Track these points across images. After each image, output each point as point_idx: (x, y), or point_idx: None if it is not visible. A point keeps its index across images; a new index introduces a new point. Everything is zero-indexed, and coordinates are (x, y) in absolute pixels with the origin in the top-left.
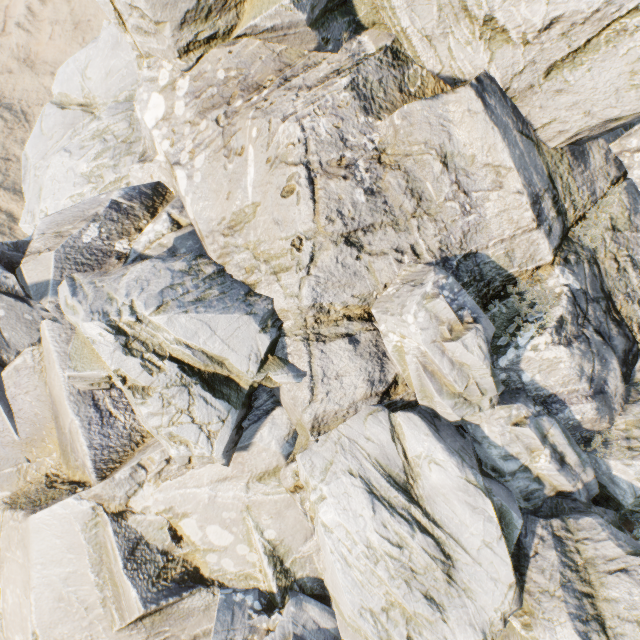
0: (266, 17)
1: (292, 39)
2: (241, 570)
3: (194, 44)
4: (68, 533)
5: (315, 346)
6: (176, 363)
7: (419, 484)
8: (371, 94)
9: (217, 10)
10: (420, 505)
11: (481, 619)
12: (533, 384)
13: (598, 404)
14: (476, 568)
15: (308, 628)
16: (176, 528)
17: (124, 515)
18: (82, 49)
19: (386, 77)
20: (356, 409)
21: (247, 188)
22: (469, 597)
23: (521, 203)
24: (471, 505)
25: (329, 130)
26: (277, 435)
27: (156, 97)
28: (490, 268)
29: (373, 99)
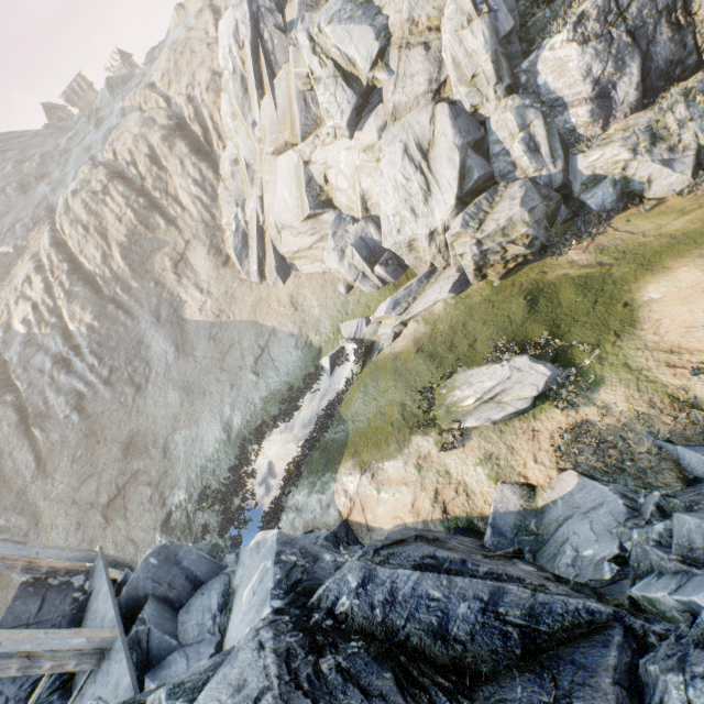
0: None
1: None
2: (348, 205)
3: None
4: (289, 169)
5: (404, 53)
6: (333, 63)
7: (433, 151)
8: None
9: None
10: (428, 163)
11: (432, 225)
12: (545, 88)
13: (595, 108)
14: (440, 197)
15: (368, 236)
16: (327, 176)
17: (308, 164)
18: None
19: None
20: (418, 103)
21: None
22: (432, 214)
23: None
24: (450, 159)
25: None
26: (377, 123)
27: None
28: None
29: None
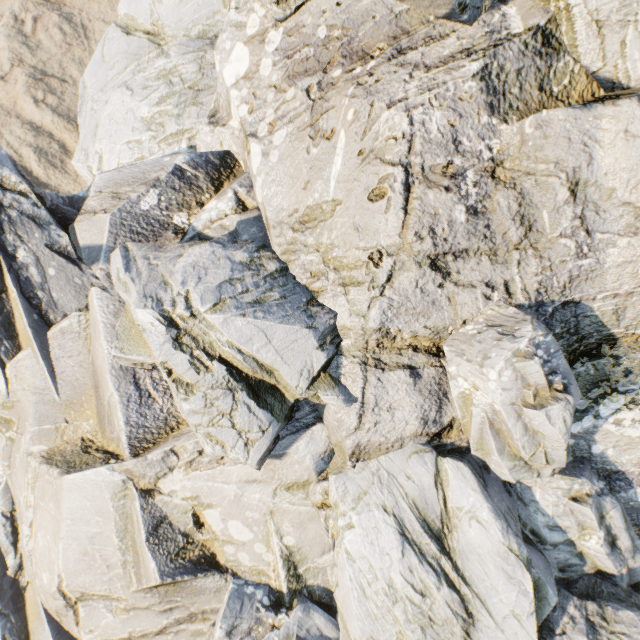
0: None
1: None
2: (255, 565)
3: None
4: (98, 498)
5: (372, 372)
6: (225, 365)
7: (454, 536)
8: (503, 88)
9: None
10: (451, 557)
11: None
12: (602, 457)
13: None
14: (497, 633)
15: (311, 633)
16: (199, 515)
17: (152, 493)
18: None
19: (527, 68)
20: (402, 444)
21: (329, 181)
22: None
23: None
24: (507, 574)
25: (442, 127)
26: (313, 450)
27: (240, 48)
28: (590, 322)
29: (504, 95)
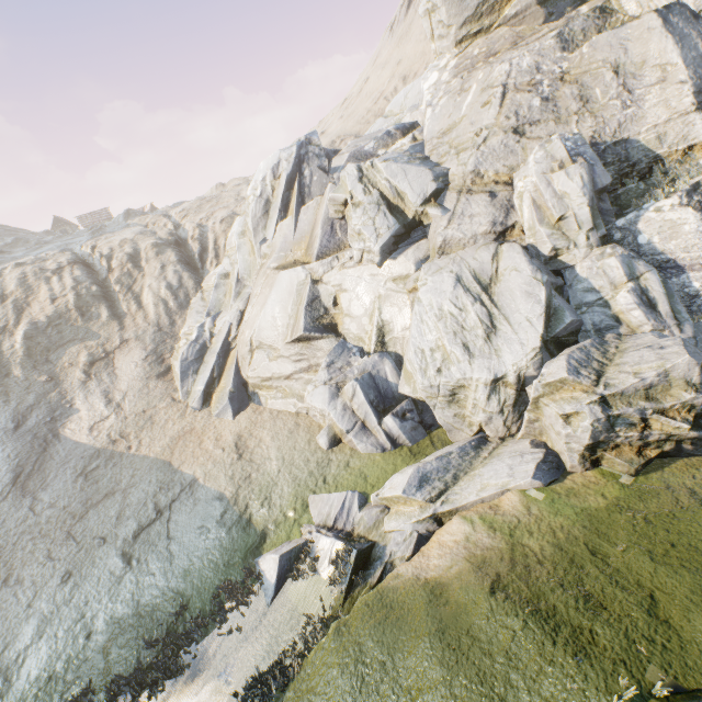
0: (512, 7)
1: (528, 20)
2: (358, 334)
3: (466, 38)
4: (291, 284)
5: (464, 196)
6: (379, 192)
7: (497, 286)
8: (572, 39)
9: (486, 15)
10: (490, 297)
11: (498, 369)
12: (649, 247)
13: None
14: (512, 336)
15: (380, 375)
16: (337, 298)
17: (317, 283)
18: (411, 83)
19: (589, 26)
20: (475, 241)
21: (462, 109)
22: (497, 355)
23: (682, 91)
24: (528, 293)
25: (529, 64)
26: (416, 256)
27: (434, 74)
28: (638, 151)
29: (572, 42)
